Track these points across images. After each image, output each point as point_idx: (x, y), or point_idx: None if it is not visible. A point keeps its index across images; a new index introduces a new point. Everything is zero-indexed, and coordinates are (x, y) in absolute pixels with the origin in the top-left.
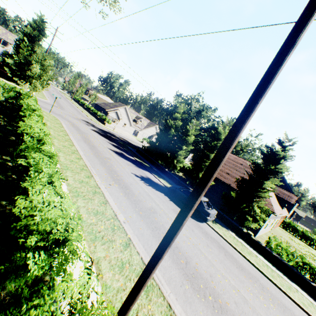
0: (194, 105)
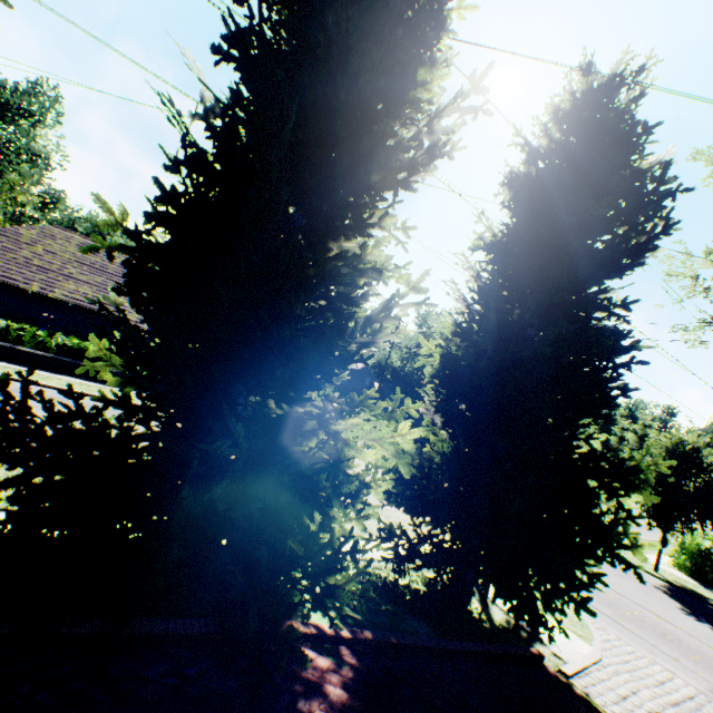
0: None
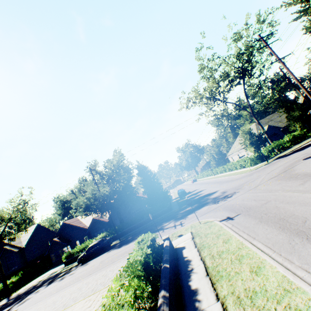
0: (126, 160)
